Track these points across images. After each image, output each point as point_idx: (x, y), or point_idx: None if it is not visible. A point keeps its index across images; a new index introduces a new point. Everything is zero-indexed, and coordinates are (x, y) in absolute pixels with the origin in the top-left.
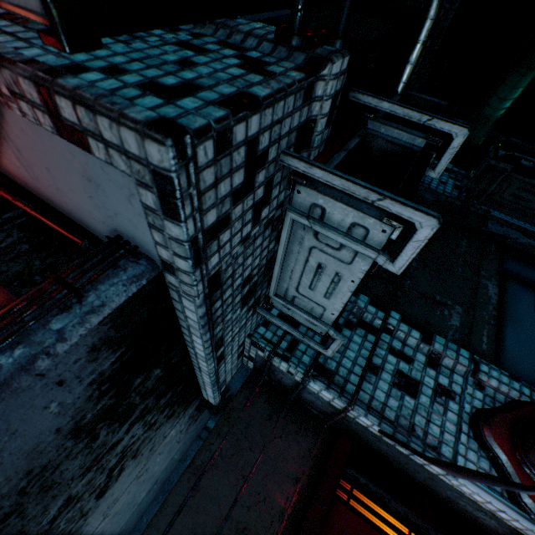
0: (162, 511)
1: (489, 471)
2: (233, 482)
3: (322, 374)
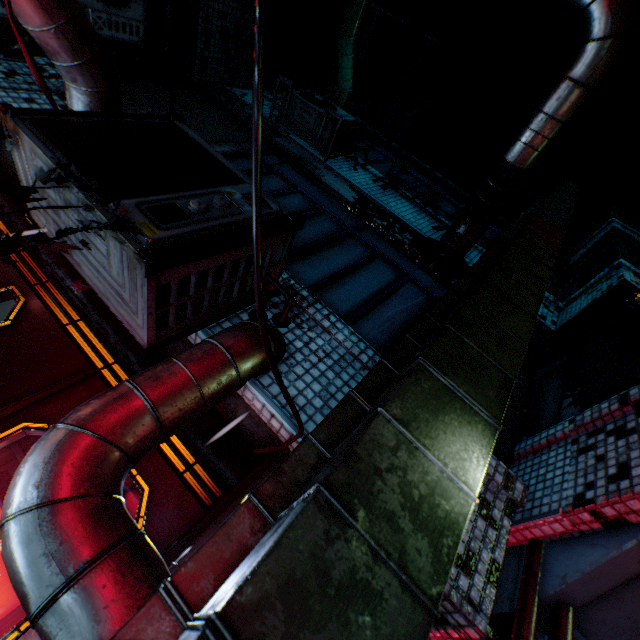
0: None
1: None
2: None
3: None
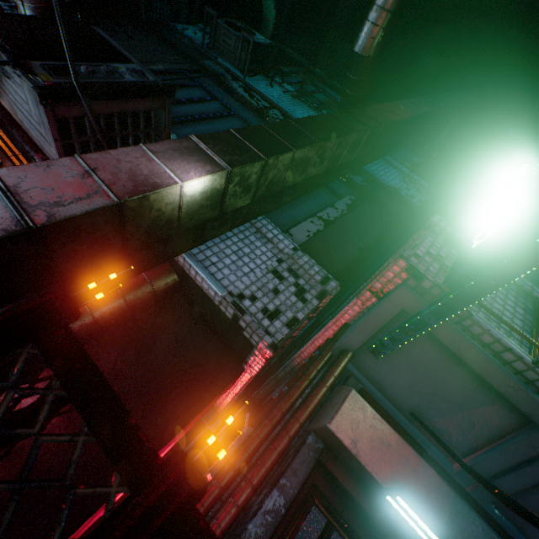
0: None
1: None
2: None
3: None
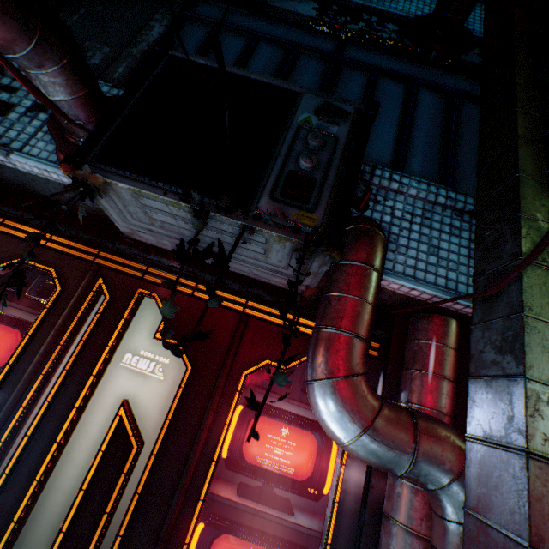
0: None
1: (53, 151)
2: None
3: None
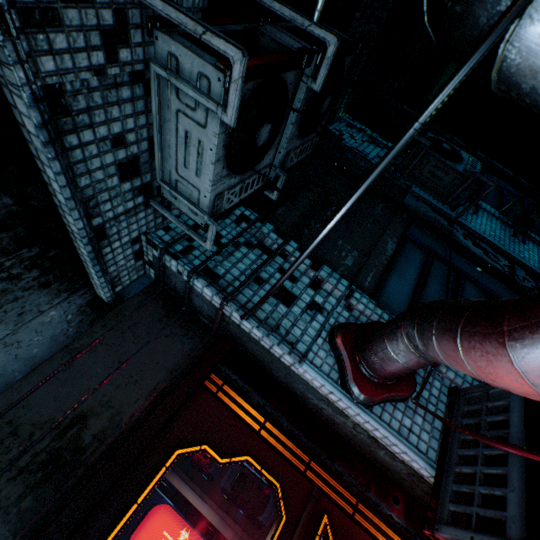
0: (28, 378)
1: (332, 365)
2: (108, 365)
3: (208, 276)
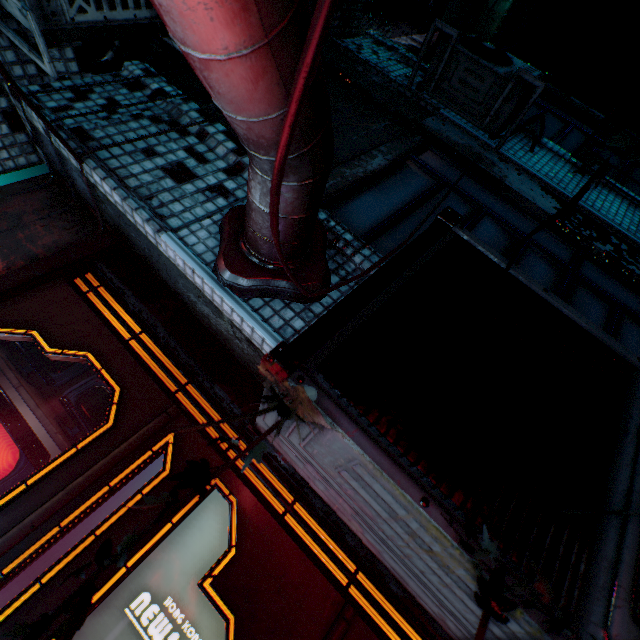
0: None
1: (212, 248)
2: None
3: (77, 136)
